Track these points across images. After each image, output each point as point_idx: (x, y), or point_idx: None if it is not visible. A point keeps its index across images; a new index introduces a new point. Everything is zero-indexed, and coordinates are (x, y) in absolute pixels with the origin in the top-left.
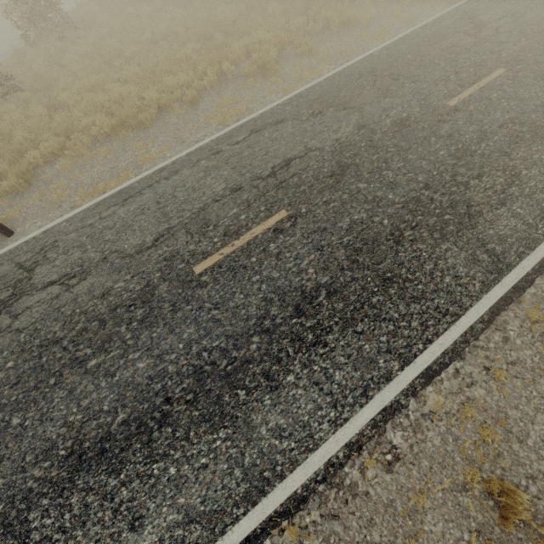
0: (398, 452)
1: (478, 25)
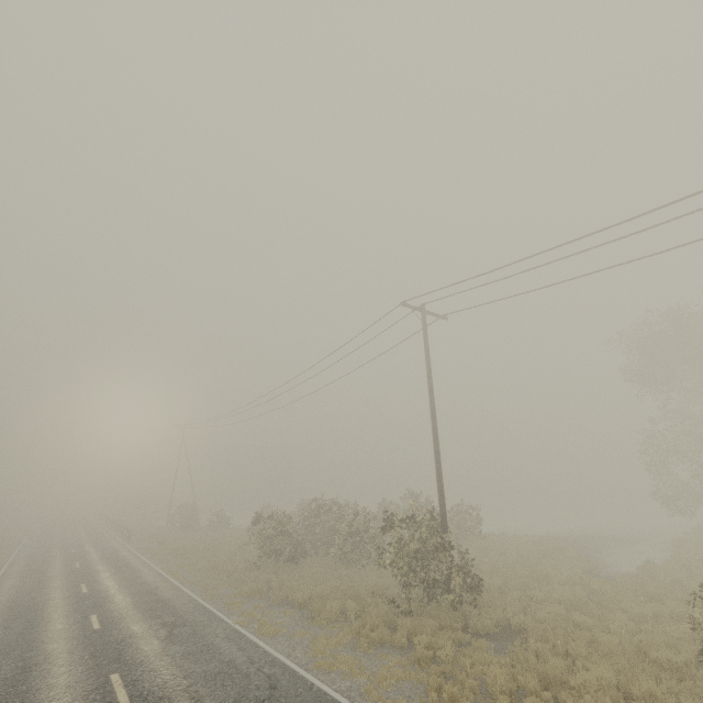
0: None
1: (122, 567)
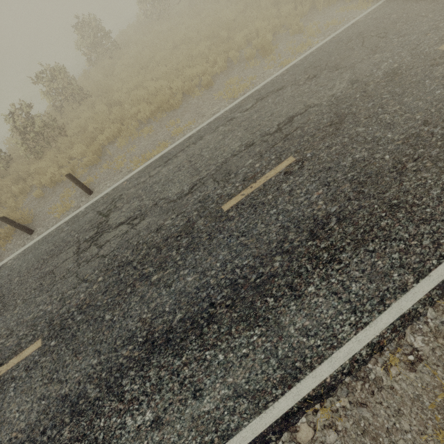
0: (420, 354)
1: None
